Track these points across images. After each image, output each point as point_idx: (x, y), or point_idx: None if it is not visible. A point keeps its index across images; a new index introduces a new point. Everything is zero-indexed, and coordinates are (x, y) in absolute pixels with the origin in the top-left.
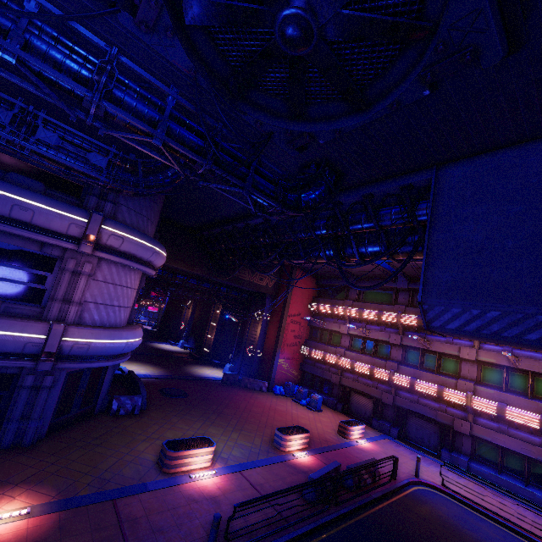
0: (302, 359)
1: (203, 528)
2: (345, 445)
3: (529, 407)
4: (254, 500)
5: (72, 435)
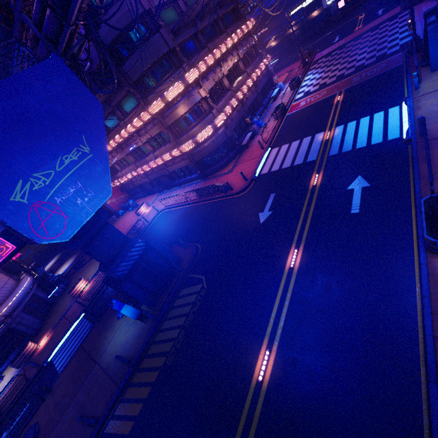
0: (119, 187)
1: (85, 301)
2: (139, 221)
3: (167, 150)
4: (83, 289)
5: (50, 314)
